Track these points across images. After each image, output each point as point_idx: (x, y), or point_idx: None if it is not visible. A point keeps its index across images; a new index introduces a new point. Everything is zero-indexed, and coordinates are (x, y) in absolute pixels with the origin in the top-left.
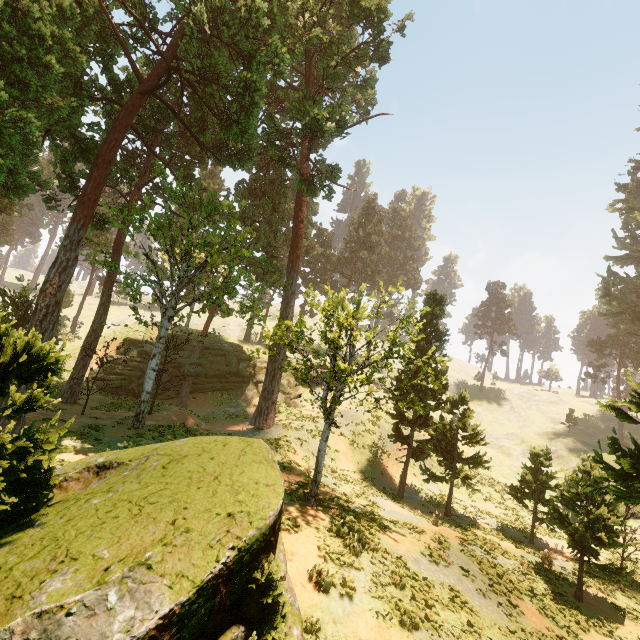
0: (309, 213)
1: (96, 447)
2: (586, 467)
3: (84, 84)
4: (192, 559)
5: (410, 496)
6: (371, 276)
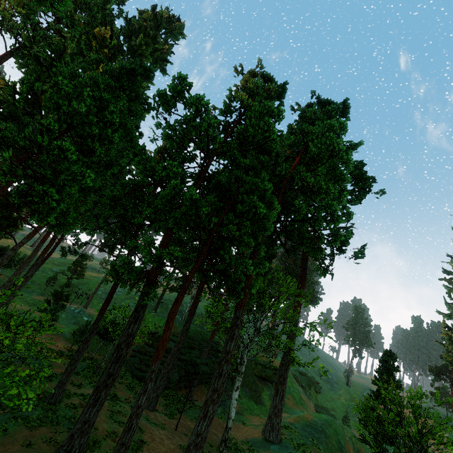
0: None
1: None
2: None
3: None
4: None
5: None
6: None
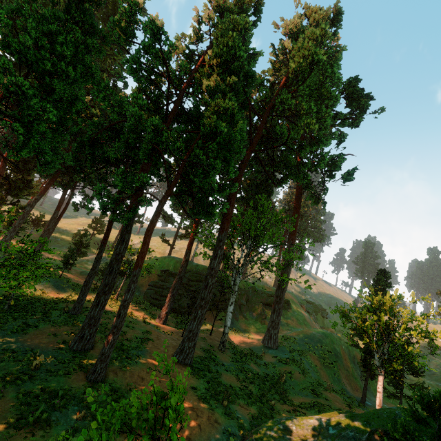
0: None
1: (229, 372)
2: None
3: None
4: None
5: (366, 403)
6: (301, 234)
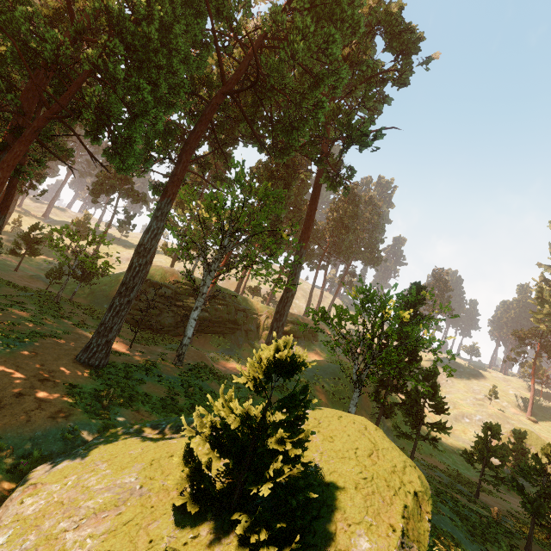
0: (303, 192)
1: (162, 383)
2: (546, 450)
3: (185, 83)
4: (417, 529)
5: None
6: (345, 251)
